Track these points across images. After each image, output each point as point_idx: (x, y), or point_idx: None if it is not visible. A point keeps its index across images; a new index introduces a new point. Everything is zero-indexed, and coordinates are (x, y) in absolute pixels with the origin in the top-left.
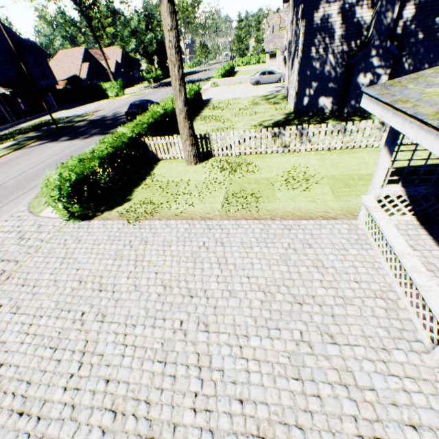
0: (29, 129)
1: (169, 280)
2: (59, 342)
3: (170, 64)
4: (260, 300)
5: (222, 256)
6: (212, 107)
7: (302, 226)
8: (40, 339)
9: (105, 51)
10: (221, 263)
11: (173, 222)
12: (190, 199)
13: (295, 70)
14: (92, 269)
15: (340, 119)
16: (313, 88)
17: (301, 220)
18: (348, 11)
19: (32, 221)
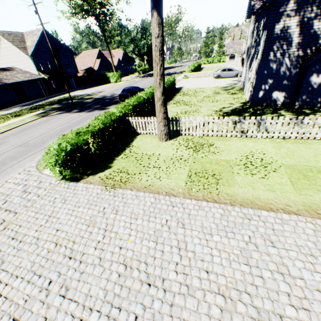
0: (54, 102)
1: (131, 259)
2: (22, 313)
3: (154, 63)
4: (219, 306)
5: (182, 239)
6: (183, 93)
7: (263, 218)
8: (8, 305)
9: (113, 51)
10: (180, 248)
11: (141, 194)
12: (158, 173)
13: (253, 69)
14: (68, 232)
15: (291, 110)
16: (268, 84)
17: (261, 210)
18: (306, 23)
19: (36, 176)
